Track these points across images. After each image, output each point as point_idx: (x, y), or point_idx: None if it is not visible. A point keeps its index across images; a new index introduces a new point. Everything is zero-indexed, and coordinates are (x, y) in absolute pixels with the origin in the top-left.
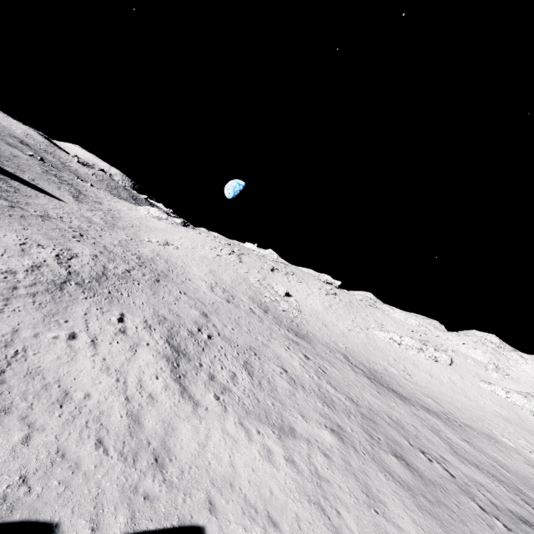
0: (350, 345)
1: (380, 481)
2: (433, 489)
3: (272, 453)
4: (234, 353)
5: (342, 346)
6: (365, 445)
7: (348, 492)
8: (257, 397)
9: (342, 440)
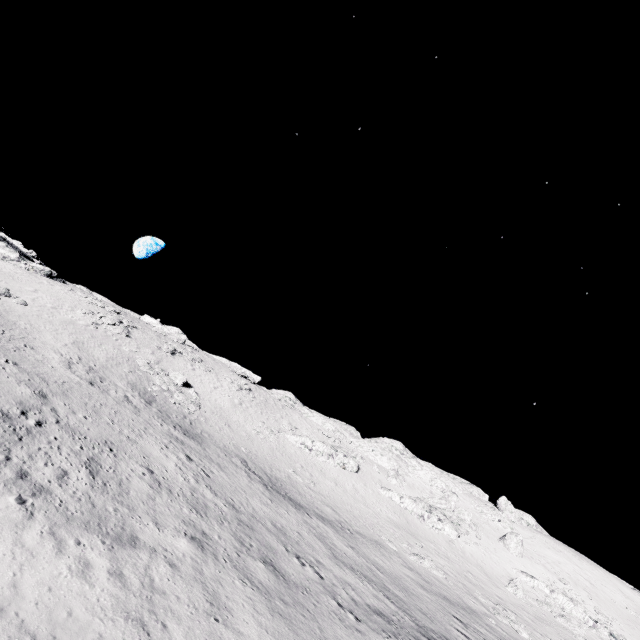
0: (254, 450)
1: (234, 588)
2: (295, 591)
3: (91, 567)
4: (76, 446)
5: (244, 450)
6: (231, 552)
7: (187, 603)
8: (93, 501)
9: (202, 549)
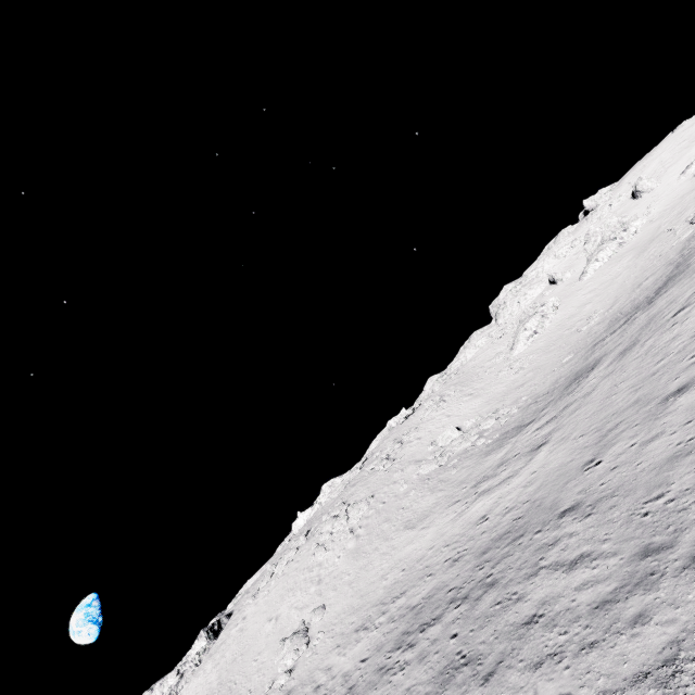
0: (559, 359)
1: None
2: None
3: None
4: None
5: (569, 357)
6: None
7: None
8: None
9: None
